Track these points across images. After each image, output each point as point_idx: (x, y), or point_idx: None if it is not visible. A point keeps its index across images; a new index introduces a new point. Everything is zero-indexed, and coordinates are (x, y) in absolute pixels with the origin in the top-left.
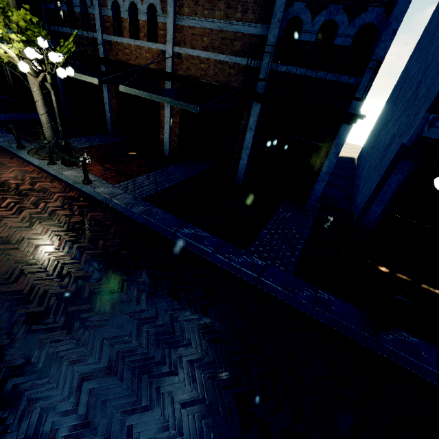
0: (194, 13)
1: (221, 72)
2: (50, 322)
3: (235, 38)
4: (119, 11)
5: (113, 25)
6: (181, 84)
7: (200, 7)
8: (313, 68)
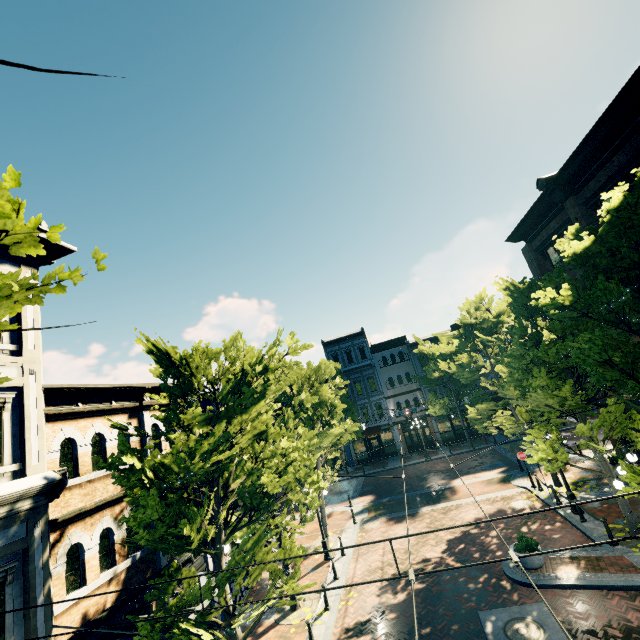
0: None
1: None
2: None
3: None
4: None
5: None
6: None
7: None
8: None
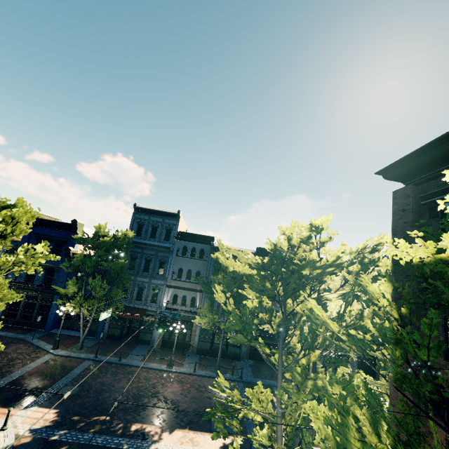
0: None
1: None
2: None
3: None
4: None
5: None
6: None
7: None
8: None
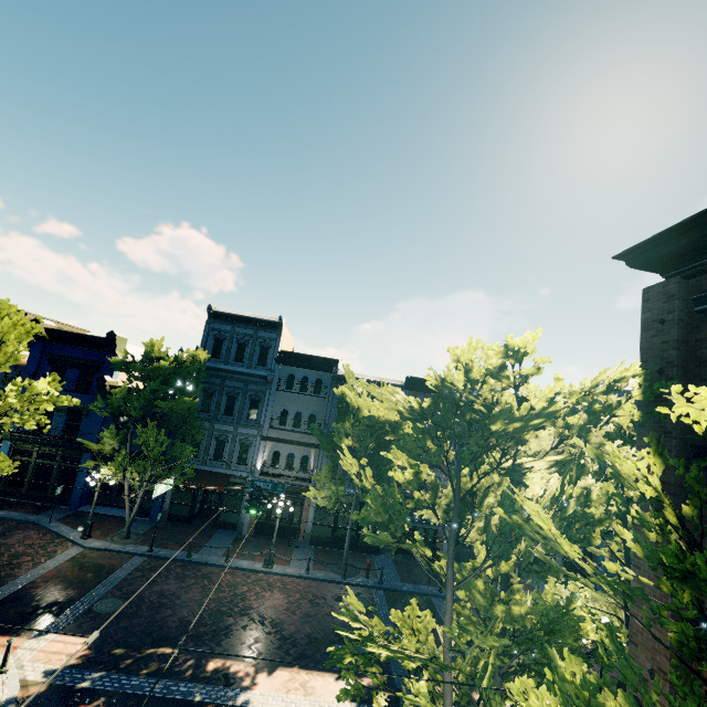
0: None
1: None
2: None
3: None
4: None
5: None
6: None
7: None
8: None
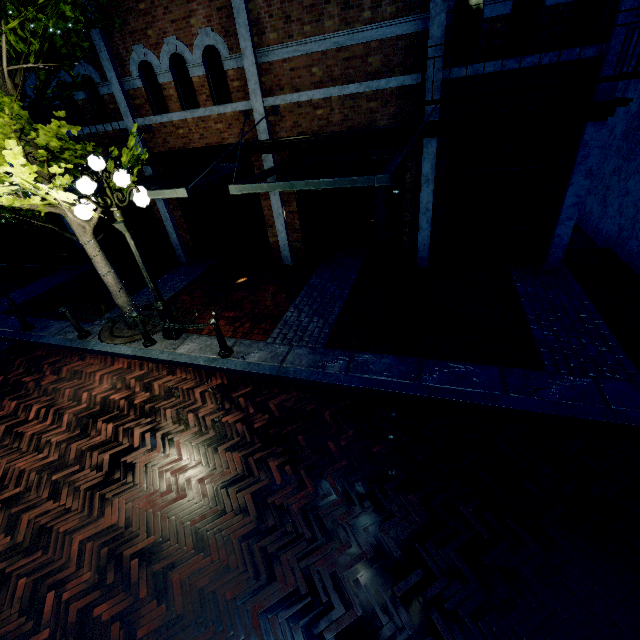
0: (287, 36)
1: (355, 111)
2: (392, 633)
3: (368, 51)
4: (151, 75)
5: (148, 99)
6: (288, 152)
7: (296, 24)
8: (513, 56)
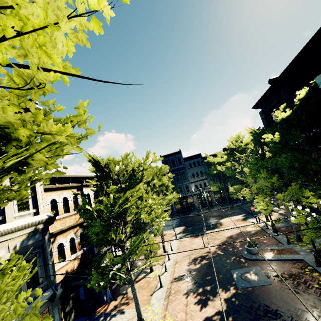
0: None
1: None
2: None
3: None
4: None
5: None
6: None
7: None
8: None
